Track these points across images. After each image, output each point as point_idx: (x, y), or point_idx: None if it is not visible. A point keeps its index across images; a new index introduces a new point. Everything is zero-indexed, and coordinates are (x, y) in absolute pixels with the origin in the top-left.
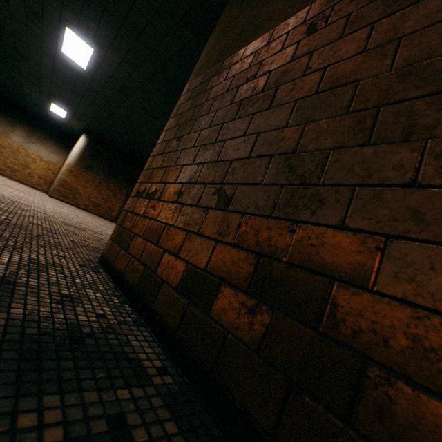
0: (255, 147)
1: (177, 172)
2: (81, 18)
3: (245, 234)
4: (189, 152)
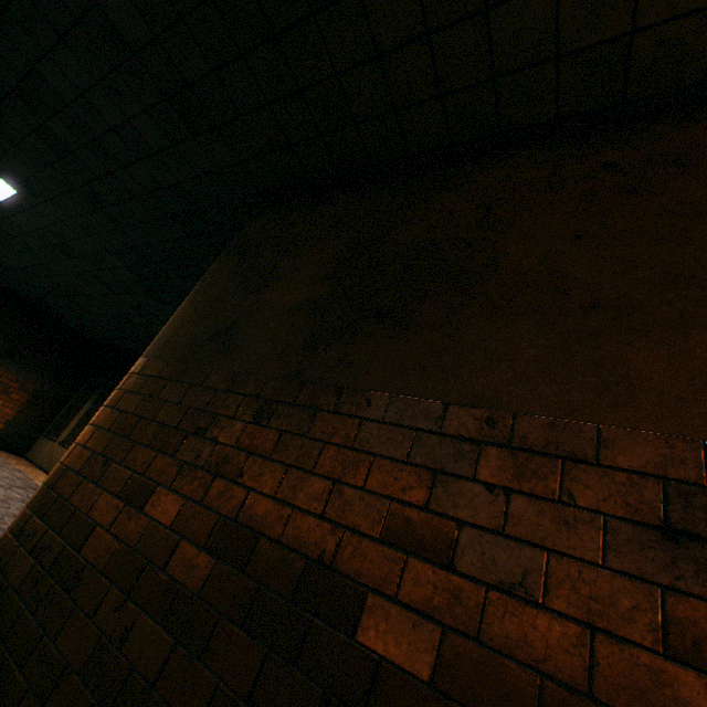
0: (173, 558)
1: (87, 531)
2: (3, 156)
3: (126, 703)
4: (111, 502)
